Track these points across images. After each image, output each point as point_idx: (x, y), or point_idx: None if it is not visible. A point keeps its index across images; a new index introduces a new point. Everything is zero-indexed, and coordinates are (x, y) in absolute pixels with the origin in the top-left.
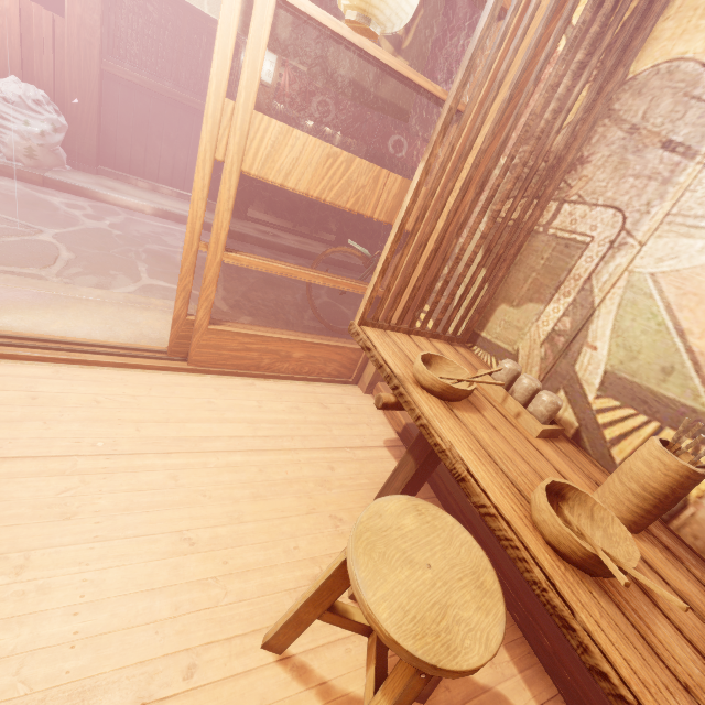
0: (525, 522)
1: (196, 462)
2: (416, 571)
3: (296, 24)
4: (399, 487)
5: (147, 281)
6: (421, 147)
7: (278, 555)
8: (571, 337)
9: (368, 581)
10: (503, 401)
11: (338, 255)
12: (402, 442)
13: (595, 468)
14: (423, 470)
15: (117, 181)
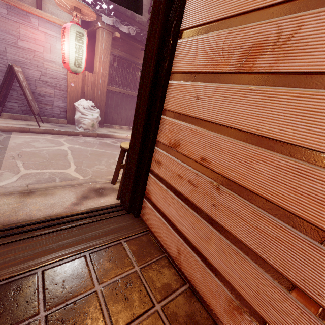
0: None
1: None
2: None
3: None
4: None
5: None
6: None
7: None
8: None
9: None
10: None
11: None
12: None
13: None
14: None
15: (109, 128)
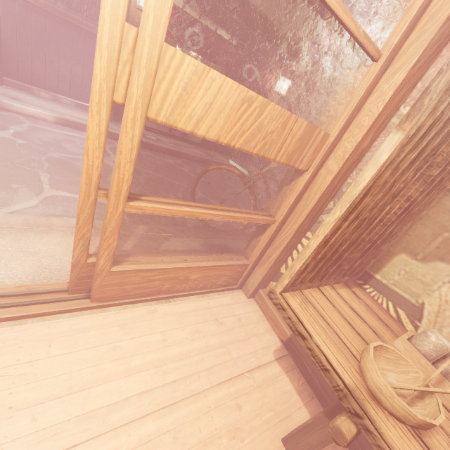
0: None
1: None
2: None
3: None
4: (314, 445)
5: (48, 192)
6: (266, 74)
7: None
8: None
9: None
10: (438, 384)
11: (205, 155)
12: (287, 350)
13: None
14: None
15: (21, 91)
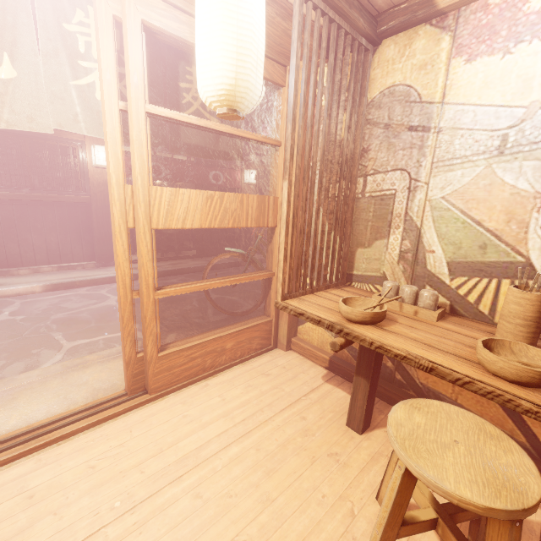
0: (488, 376)
1: (206, 471)
2: (454, 449)
3: (150, 125)
4: (362, 404)
5: (68, 345)
6: (228, 174)
7: (316, 511)
8: (414, 251)
9: (438, 475)
10: (401, 308)
11: (202, 263)
12: (333, 372)
13: (477, 324)
14: (373, 383)
15: None
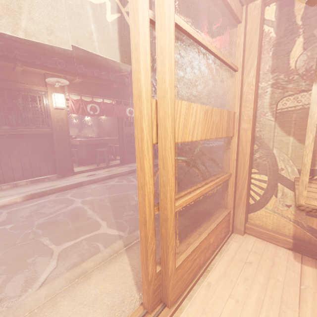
0: None
1: None
2: None
3: None
4: None
5: (57, 249)
6: None
7: None
8: None
9: None
10: None
11: (129, 169)
12: (299, 253)
13: None
14: None
15: None
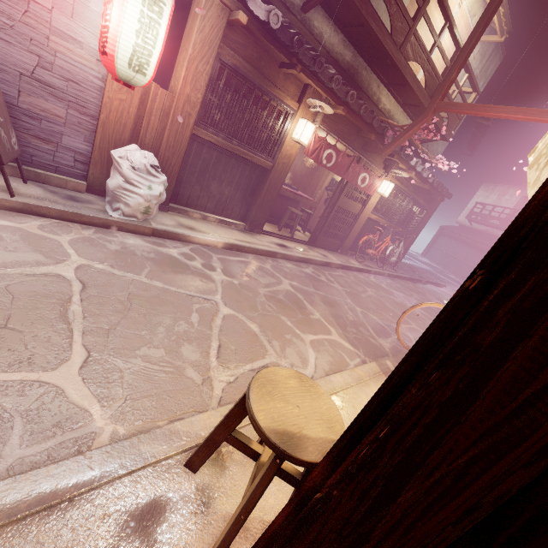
0: None
1: None
2: None
3: None
4: None
5: (306, 338)
6: (375, 181)
7: None
8: None
9: None
10: None
11: (324, 259)
12: None
13: None
14: None
15: (180, 215)
